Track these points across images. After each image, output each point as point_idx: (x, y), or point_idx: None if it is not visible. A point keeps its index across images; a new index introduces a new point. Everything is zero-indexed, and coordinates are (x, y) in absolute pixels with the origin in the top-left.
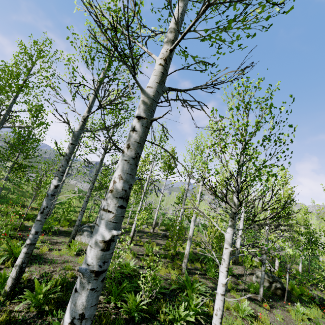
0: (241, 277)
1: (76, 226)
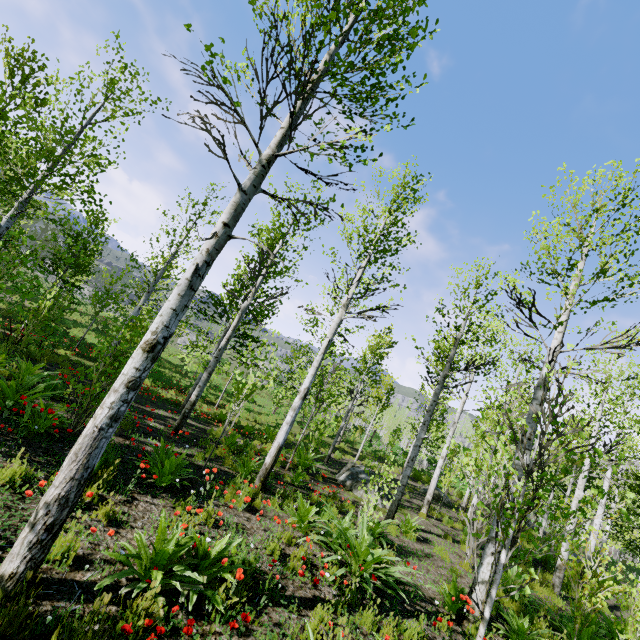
0: (616, 612)
1: (403, 487)
